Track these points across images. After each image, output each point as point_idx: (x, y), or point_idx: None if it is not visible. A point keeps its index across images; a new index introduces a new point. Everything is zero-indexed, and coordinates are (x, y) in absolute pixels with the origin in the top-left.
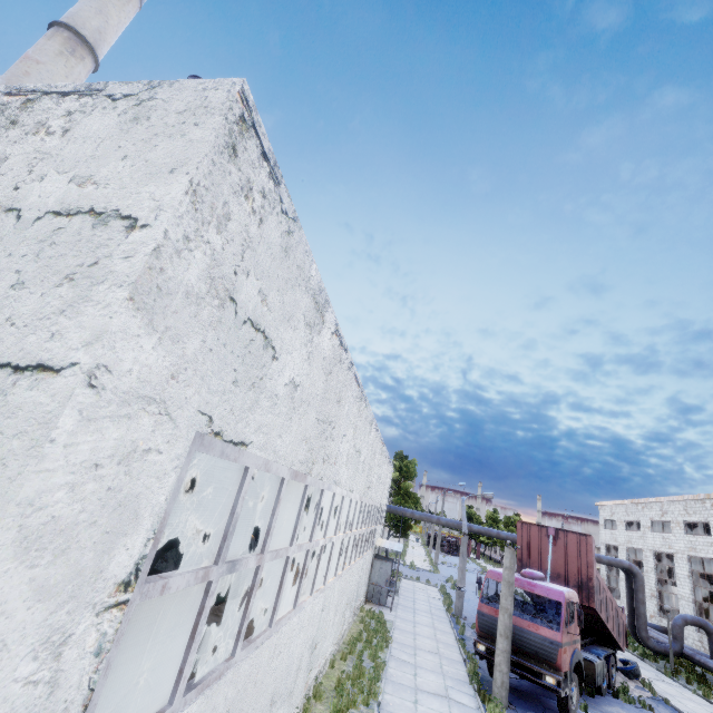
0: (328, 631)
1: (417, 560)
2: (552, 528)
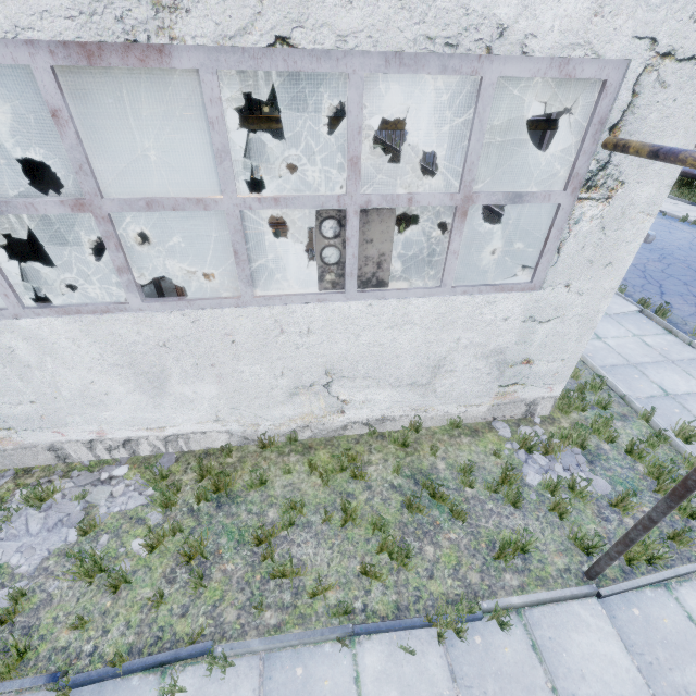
0: None
1: None
2: None
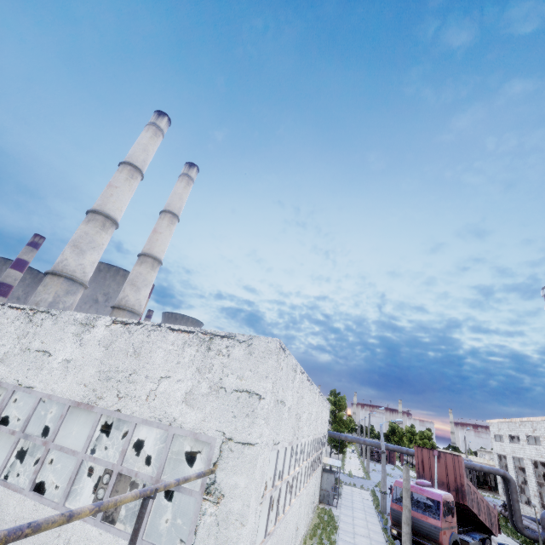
0: (302, 520)
1: (353, 469)
2: (436, 450)
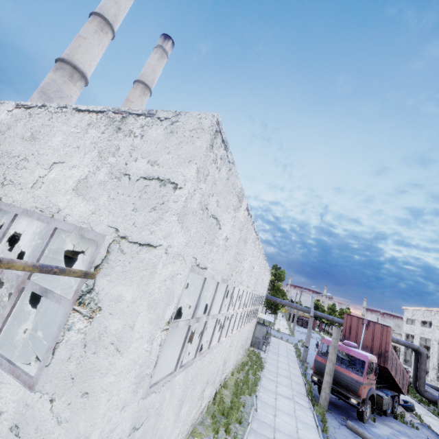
0: (231, 357)
1: (281, 328)
2: (365, 320)
